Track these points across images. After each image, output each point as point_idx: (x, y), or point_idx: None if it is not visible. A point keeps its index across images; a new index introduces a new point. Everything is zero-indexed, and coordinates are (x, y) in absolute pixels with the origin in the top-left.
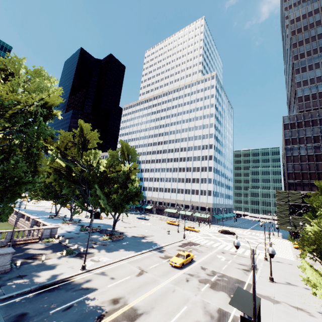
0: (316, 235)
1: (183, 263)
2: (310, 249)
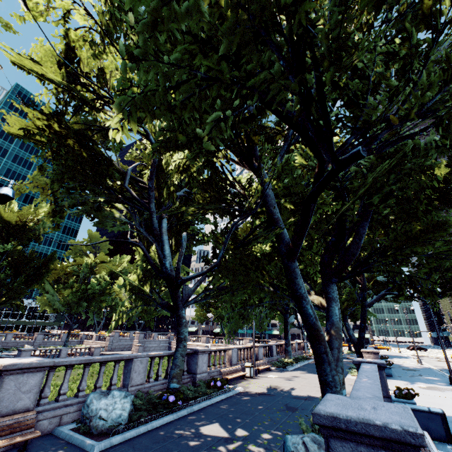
0: None
1: None
2: None
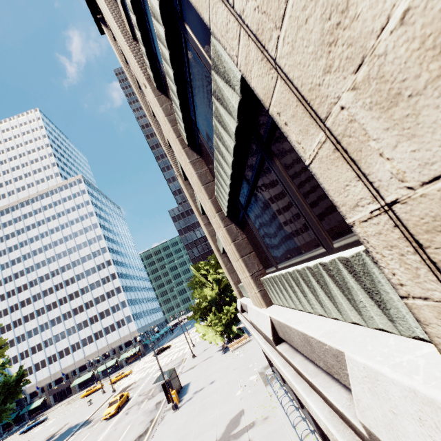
0: (198, 305)
1: (119, 406)
2: (198, 316)
